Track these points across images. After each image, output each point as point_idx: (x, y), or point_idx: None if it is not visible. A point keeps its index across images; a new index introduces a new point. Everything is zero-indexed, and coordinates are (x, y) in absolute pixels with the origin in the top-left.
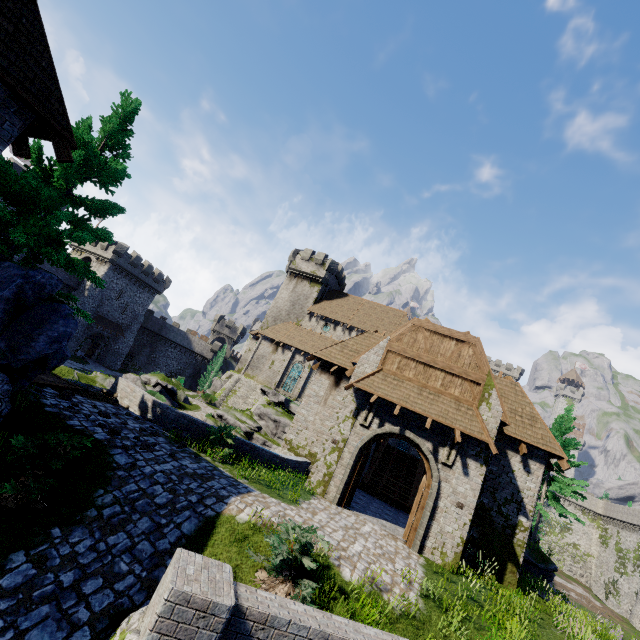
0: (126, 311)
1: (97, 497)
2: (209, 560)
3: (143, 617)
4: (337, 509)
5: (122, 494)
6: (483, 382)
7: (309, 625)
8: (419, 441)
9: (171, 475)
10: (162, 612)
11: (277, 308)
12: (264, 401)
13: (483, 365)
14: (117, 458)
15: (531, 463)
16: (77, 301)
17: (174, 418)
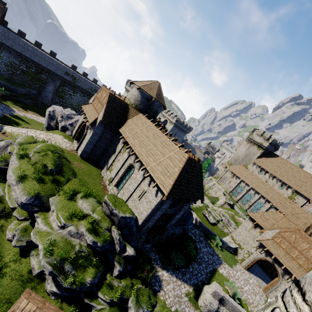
0: None
1: (196, 256)
2: (218, 285)
3: (209, 287)
4: (243, 270)
5: (200, 256)
6: None
7: (233, 304)
8: (278, 269)
9: (207, 253)
10: (214, 291)
11: (237, 155)
12: (224, 201)
13: None
14: (197, 246)
15: None
16: None
17: (203, 227)
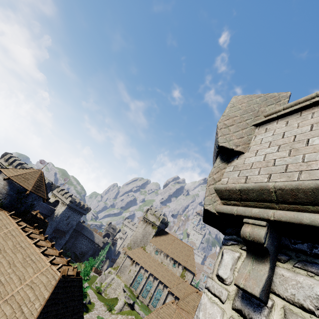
0: (68, 224)
1: None
2: None
3: None
4: None
5: None
6: None
7: None
8: None
9: None
10: None
11: (136, 237)
12: (123, 301)
13: None
14: None
15: None
16: (49, 223)
17: None
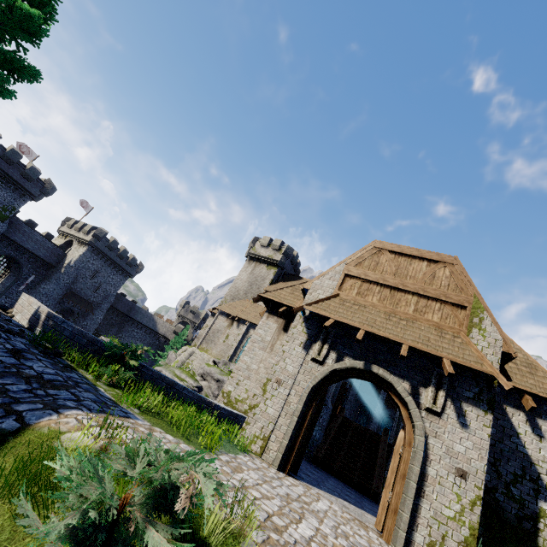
0: (98, 290)
1: None
2: None
3: None
4: (277, 474)
5: None
6: (469, 305)
7: None
8: (391, 378)
9: None
10: None
11: (236, 288)
12: None
13: (466, 285)
14: None
15: (541, 423)
16: (53, 277)
17: (69, 335)
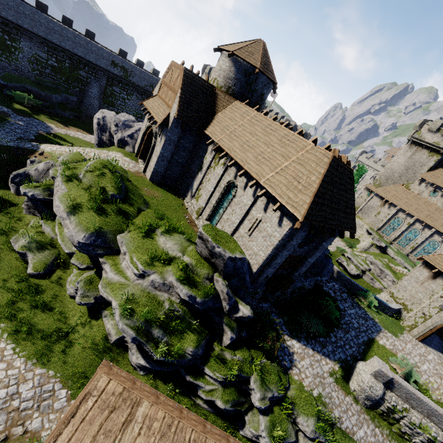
0: None
1: (340, 320)
2: (383, 361)
3: (366, 365)
4: (415, 342)
5: (345, 321)
6: None
7: (410, 389)
8: None
9: (355, 316)
10: (376, 370)
11: (391, 170)
12: (369, 242)
13: None
14: (340, 306)
15: None
16: None
17: (345, 279)
